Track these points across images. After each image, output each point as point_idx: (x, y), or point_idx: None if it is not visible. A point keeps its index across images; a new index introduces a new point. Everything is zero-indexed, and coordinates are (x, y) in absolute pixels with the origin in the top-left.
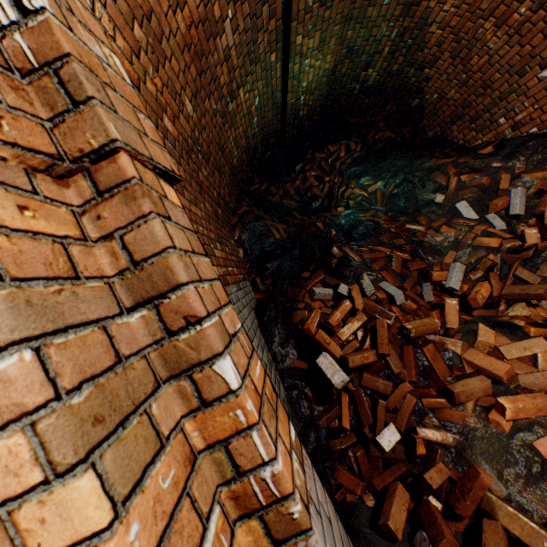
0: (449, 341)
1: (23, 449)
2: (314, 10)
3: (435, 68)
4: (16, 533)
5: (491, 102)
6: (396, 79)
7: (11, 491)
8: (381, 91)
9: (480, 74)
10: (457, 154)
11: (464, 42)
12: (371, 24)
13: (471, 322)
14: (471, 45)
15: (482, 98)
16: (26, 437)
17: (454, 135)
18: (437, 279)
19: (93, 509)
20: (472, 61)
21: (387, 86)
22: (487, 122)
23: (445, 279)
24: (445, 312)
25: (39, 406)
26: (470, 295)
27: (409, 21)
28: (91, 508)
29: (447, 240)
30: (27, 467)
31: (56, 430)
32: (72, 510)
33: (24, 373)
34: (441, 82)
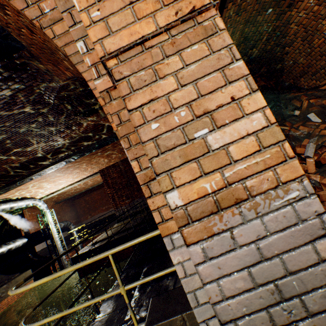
0: (312, 175)
1: (243, 85)
2: (232, 17)
3: (292, 47)
4: (240, 107)
5: (325, 63)
6: (268, 54)
7: (239, 96)
8: (259, 60)
9: (319, 49)
10: (306, 90)
11: (310, 32)
12: (258, 24)
13: (324, 167)
14: (314, 33)
15: (319, 62)
16: (244, 82)
17: (301, 83)
18: (298, 152)
19: (263, 101)
20: (314, 41)
21: (263, 58)
22: (322, 75)
23: (303, 153)
24: (306, 165)
25: (248, 74)
26: (321, 157)
27: (279, 22)
28: (262, 100)
29: (303, 133)
30: (244, 90)
31: (252, 80)
32: (257, 101)
33: (243, 66)
34: (295, 54)
